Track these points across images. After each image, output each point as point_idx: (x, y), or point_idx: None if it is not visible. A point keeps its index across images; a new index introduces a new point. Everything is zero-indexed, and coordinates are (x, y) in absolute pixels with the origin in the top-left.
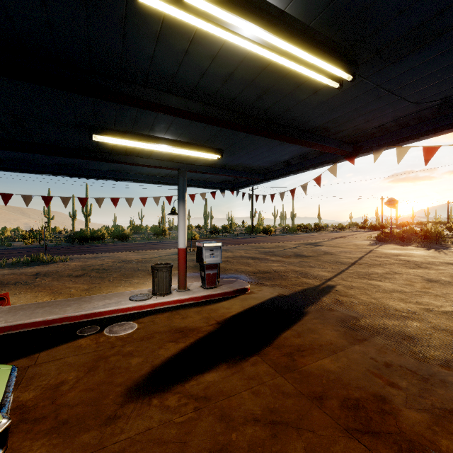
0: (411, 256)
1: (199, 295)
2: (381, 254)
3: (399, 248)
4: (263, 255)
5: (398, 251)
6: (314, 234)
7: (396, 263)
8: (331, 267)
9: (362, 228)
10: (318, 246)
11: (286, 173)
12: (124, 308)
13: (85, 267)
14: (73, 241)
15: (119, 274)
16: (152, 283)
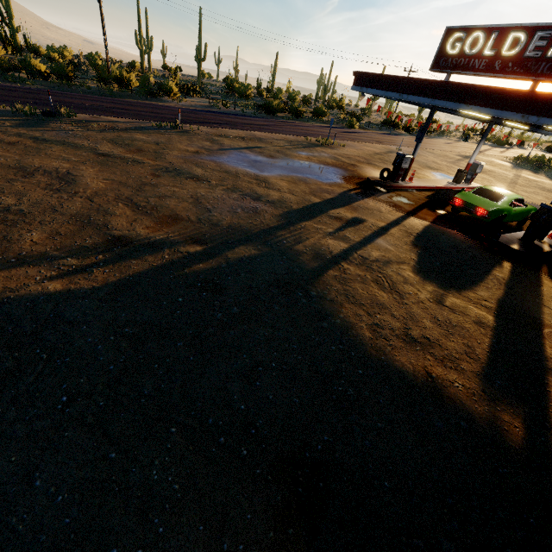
0: (544, 184)
1: (471, 187)
2: (526, 179)
3: (534, 176)
4: (451, 164)
5: (535, 178)
6: (449, 142)
7: (537, 187)
8: (502, 182)
9: (487, 140)
10: None
11: (537, 132)
12: (454, 187)
13: (372, 156)
14: (264, 112)
15: None
16: (456, 178)
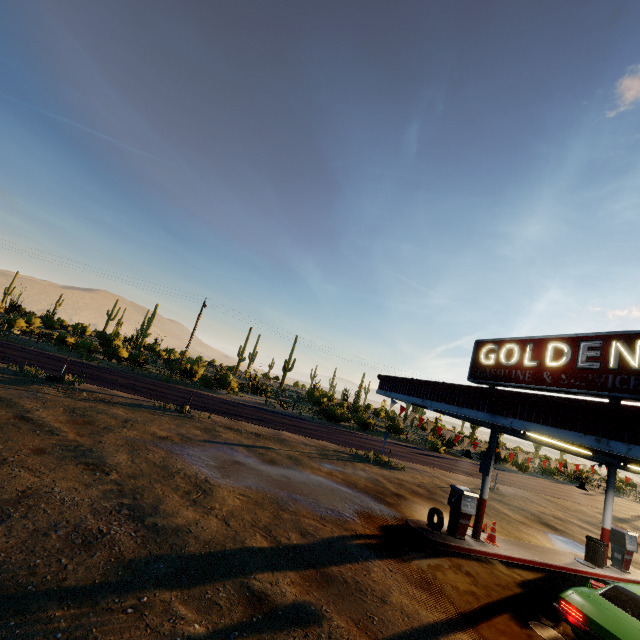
0: None
1: (629, 578)
2: None
3: None
4: (589, 526)
5: None
6: (589, 492)
7: None
8: None
9: None
10: (639, 531)
11: None
12: (590, 572)
13: (442, 489)
14: (325, 417)
15: (492, 513)
16: (589, 553)
